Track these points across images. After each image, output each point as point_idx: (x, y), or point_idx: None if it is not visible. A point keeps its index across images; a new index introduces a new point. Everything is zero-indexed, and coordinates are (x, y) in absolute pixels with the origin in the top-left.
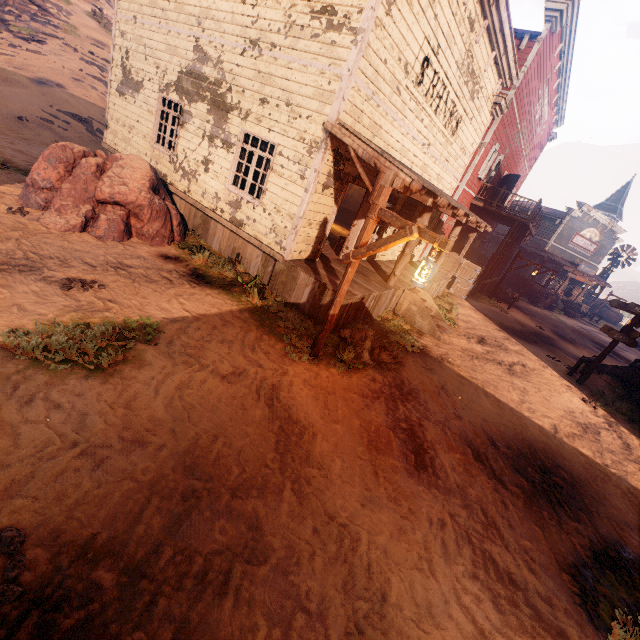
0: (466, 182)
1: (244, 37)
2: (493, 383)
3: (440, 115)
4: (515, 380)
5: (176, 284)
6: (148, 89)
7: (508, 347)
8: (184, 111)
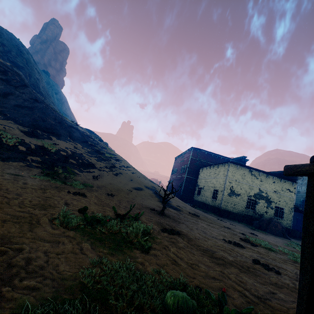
0: None
1: (272, 190)
2: None
3: None
4: None
5: None
6: (242, 195)
7: None
8: (257, 201)
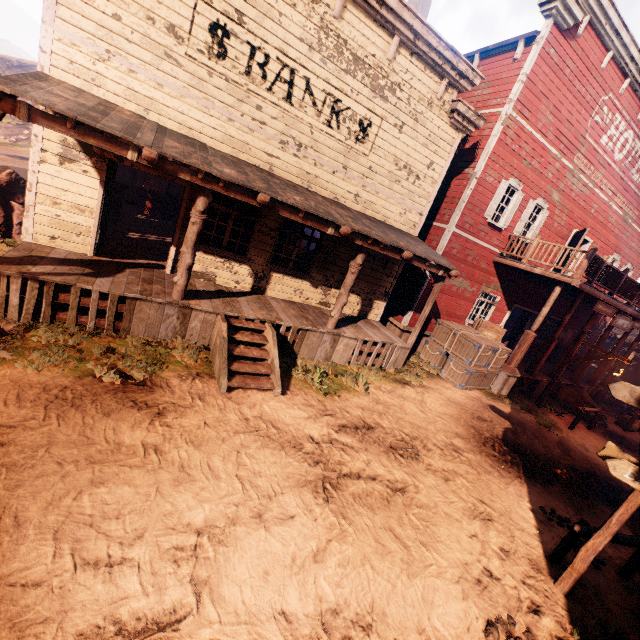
0: (457, 224)
1: None
2: (196, 473)
3: (305, 108)
4: (291, 495)
5: None
6: None
7: (423, 457)
8: None
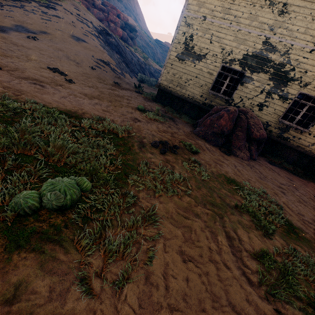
0: None
1: (314, 43)
2: None
3: None
4: None
5: (307, 184)
6: (210, 60)
7: None
8: (245, 76)
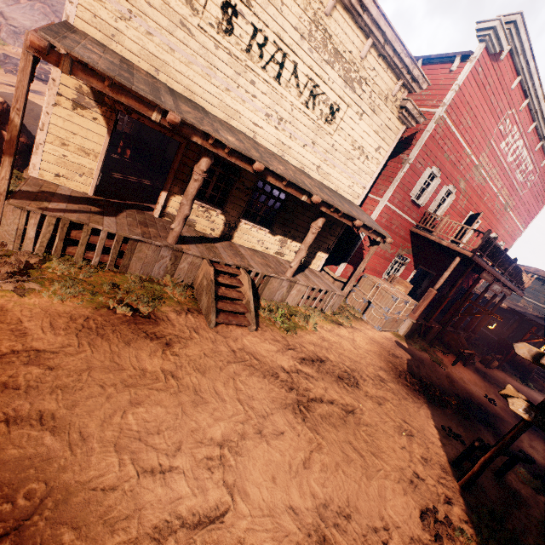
0: (389, 199)
1: None
2: (207, 397)
3: (290, 88)
4: (278, 415)
5: None
6: None
7: (362, 385)
8: None
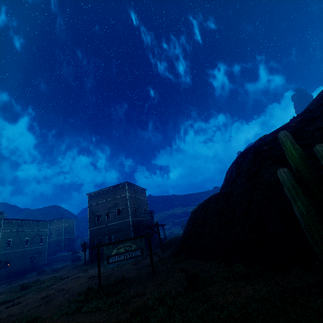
0: None
1: None
2: None
3: None
4: None
5: None
6: None
7: None
8: None
